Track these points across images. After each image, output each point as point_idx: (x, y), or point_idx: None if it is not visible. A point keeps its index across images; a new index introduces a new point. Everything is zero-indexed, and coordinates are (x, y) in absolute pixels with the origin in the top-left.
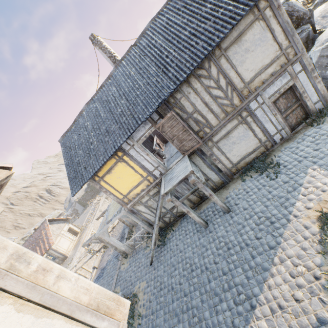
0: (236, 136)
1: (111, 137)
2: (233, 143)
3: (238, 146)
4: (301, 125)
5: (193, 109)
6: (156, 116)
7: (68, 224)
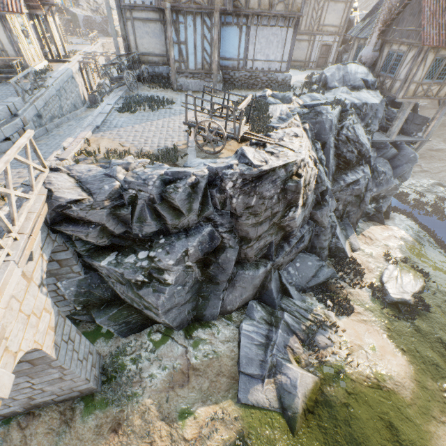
0: (302, 45)
1: None
2: (298, 48)
3: (298, 52)
4: (320, 68)
5: None
6: None
7: (59, 19)
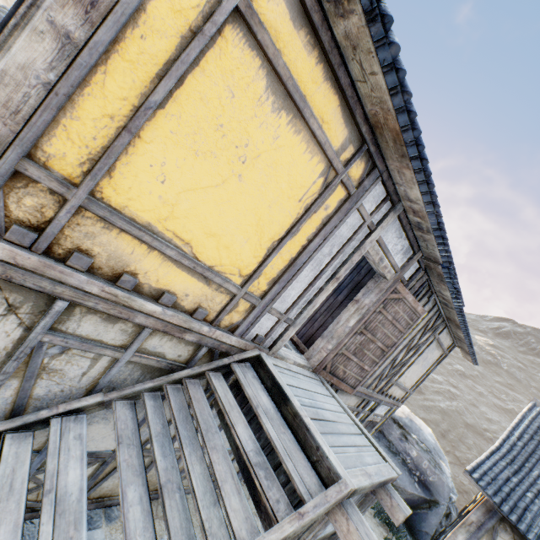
0: None
1: None
2: None
3: None
4: None
5: None
6: (409, 274)
7: None
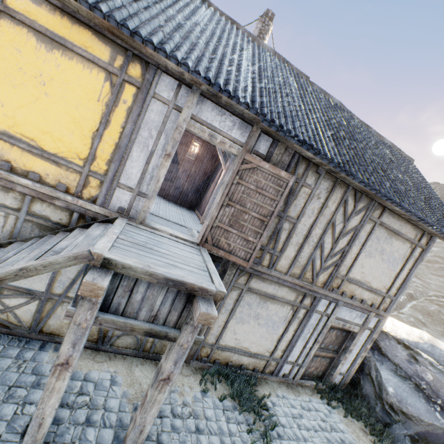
0: (271, 312)
1: (178, 34)
2: (256, 316)
3: (253, 327)
4: (311, 381)
5: (295, 217)
6: (265, 148)
7: None
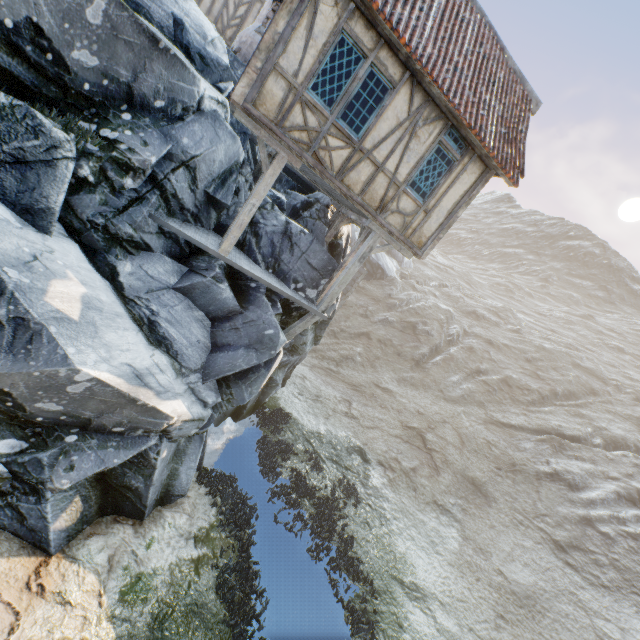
0: None
1: None
2: None
3: None
4: None
5: None
6: None
7: None
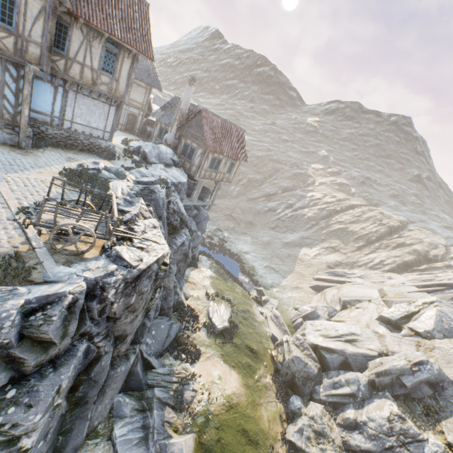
0: None
1: None
2: None
3: None
4: (129, 132)
5: None
6: None
7: None
